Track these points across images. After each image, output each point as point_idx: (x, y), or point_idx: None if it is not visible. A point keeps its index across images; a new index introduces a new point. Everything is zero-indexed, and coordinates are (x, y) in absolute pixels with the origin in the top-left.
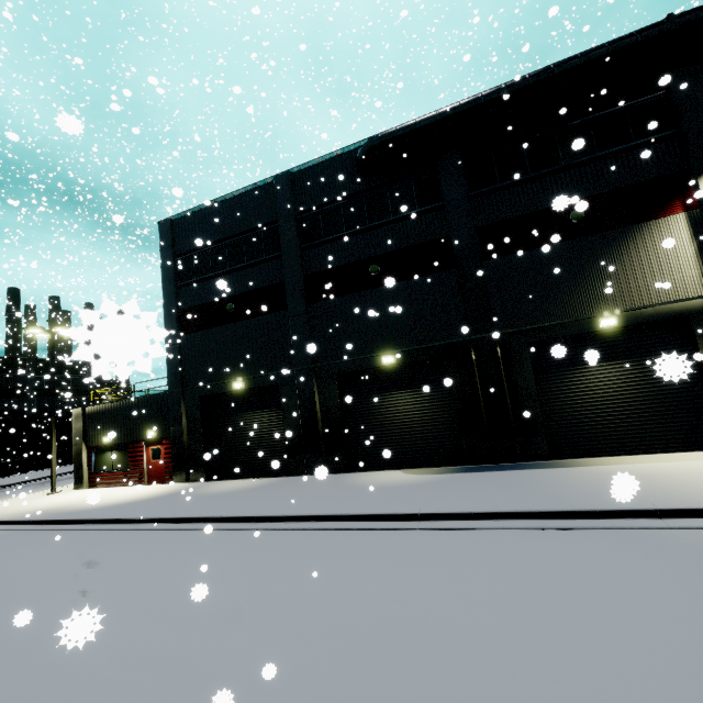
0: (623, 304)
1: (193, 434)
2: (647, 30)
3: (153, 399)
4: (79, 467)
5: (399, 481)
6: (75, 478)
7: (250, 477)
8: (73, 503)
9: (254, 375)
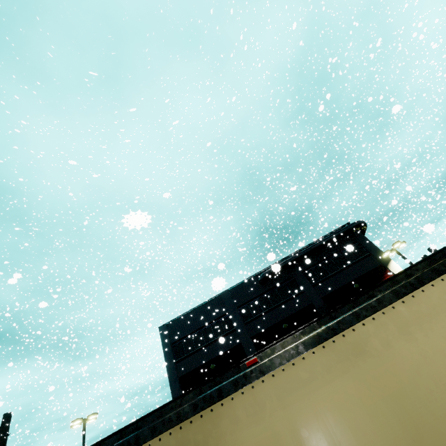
0: None
1: None
2: (344, 229)
3: None
4: None
5: None
6: None
7: None
8: None
9: None
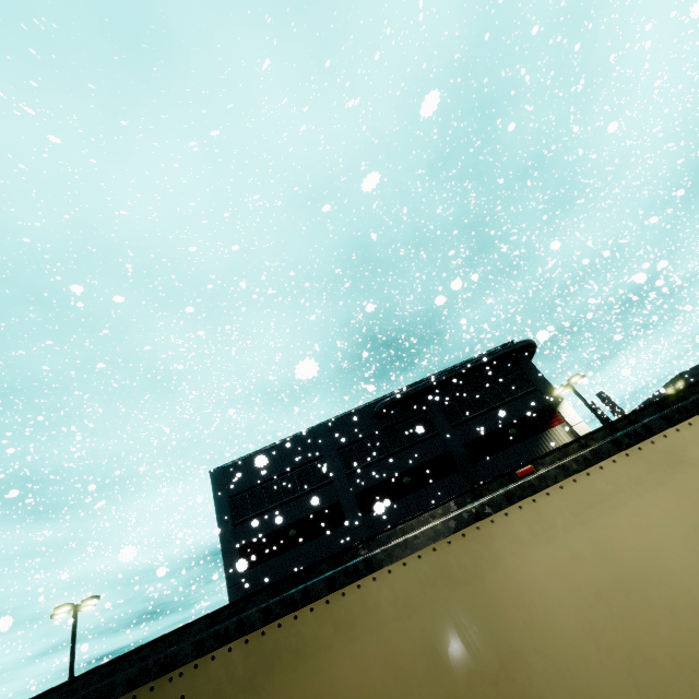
0: None
1: None
2: (505, 349)
3: None
4: None
5: None
6: None
7: None
8: None
9: None
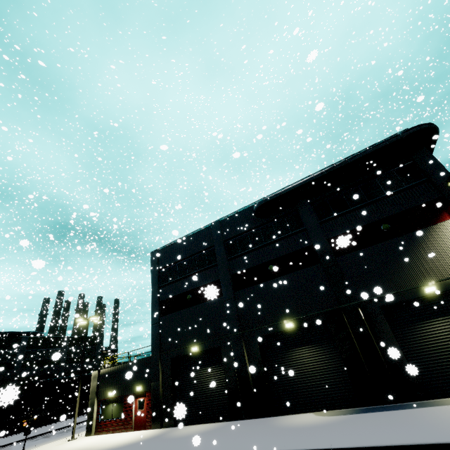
0: (436, 277)
1: (166, 387)
2: (390, 139)
3: (141, 361)
4: (91, 417)
5: (312, 422)
6: (87, 426)
7: (204, 422)
8: (87, 447)
9: (204, 341)
